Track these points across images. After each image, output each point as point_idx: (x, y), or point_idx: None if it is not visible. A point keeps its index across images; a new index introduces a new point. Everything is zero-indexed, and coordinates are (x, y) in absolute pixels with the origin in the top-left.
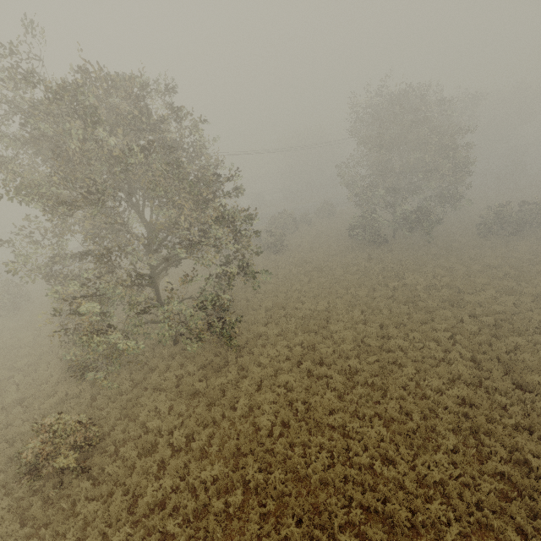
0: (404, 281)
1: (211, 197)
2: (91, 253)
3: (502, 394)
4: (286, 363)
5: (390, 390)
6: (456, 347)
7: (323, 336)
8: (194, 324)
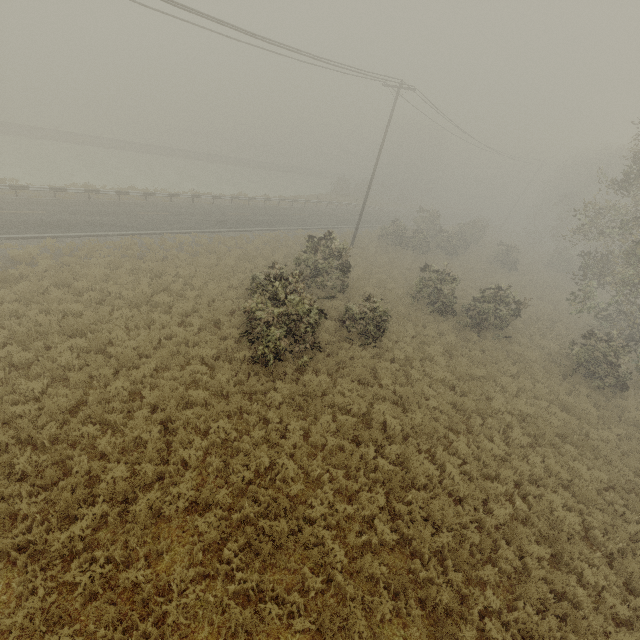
0: None
1: None
2: None
3: None
4: None
5: None
6: None
7: None
8: None
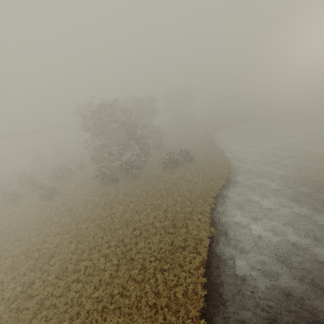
0: (109, 212)
1: None
2: None
3: (119, 286)
4: (3, 306)
5: (60, 307)
6: (117, 255)
7: (46, 269)
8: None
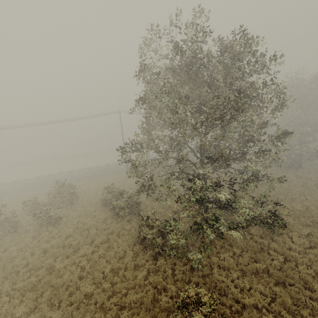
0: None
1: (265, 124)
2: (213, 156)
3: None
4: (316, 250)
5: None
6: None
7: None
8: (248, 215)
